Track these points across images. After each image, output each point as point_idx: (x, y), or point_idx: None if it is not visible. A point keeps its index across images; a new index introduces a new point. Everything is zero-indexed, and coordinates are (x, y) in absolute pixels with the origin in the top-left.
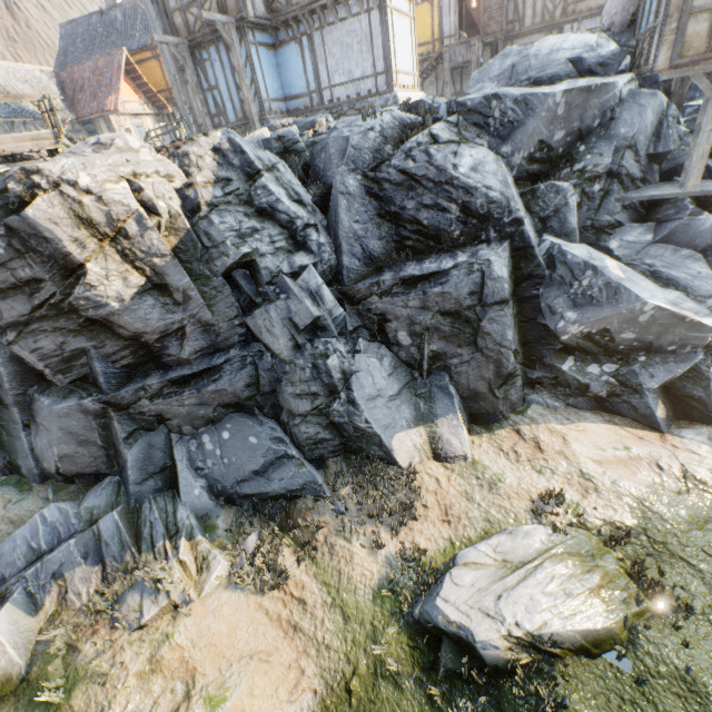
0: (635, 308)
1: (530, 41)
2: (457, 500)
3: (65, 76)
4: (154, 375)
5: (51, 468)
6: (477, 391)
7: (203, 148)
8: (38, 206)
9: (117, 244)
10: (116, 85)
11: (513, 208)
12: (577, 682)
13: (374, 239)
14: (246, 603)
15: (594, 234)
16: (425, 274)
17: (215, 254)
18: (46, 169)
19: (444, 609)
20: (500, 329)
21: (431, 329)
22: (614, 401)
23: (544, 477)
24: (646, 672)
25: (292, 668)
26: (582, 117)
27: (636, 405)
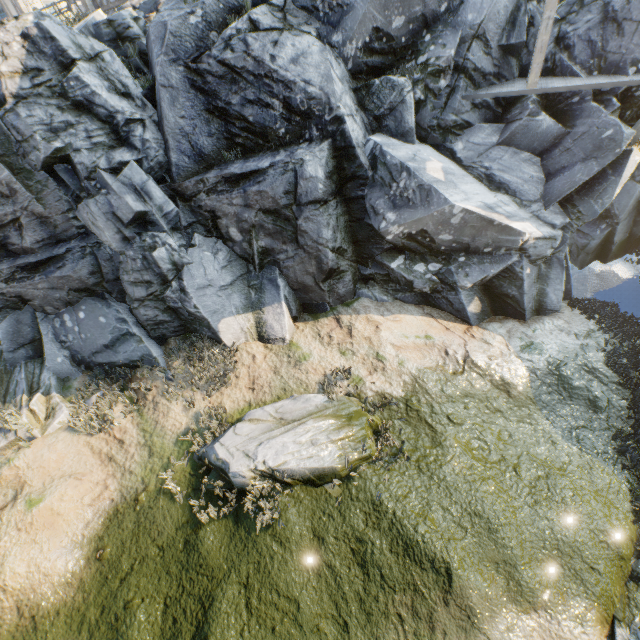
0: (445, 211)
1: None
2: (266, 373)
3: None
4: (5, 262)
5: None
6: (306, 284)
7: (10, 34)
8: None
9: None
10: None
11: (334, 105)
12: (297, 501)
13: (203, 136)
14: (77, 441)
15: (442, 134)
16: (245, 172)
17: (28, 148)
18: None
19: (218, 450)
20: (315, 228)
21: (256, 227)
22: (436, 296)
23: (345, 358)
24: (349, 497)
25: (99, 484)
26: None
27: (452, 301)
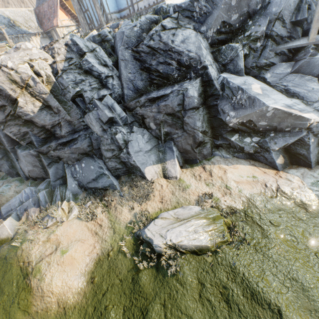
0: (263, 109)
1: None
2: (168, 194)
3: (38, 11)
4: (53, 141)
5: (27, 175)
6: (187, 149)
7: (60, 44)
8: None
9: (27, 90)
10: (56, 13)
11: (202, 61)
12: (188, 262)
13: (139, 81)
14: (81, 224)
15: (258, 70)
16: (158, 96)
17: (66, 92)
18: None
19: (146, 232)
20: (193, 121)
21: (163, 122)
22: (257, 155)
23: (208, 187)
24: (217, 262)
25: (91, 245)
26: (249, 4)
27: (267, 157)
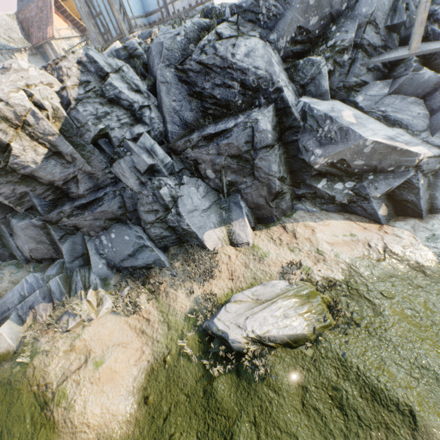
0: (360, 144)
1: None
2: (239, 267)
3: (21, 16)
4: (67, 204)
5: (28, 256)
6: (259, 204)
7: (70, 62)
8: None
9: (25, 130)
10: (50, 18)
11: (275, 81)
12: (281, 360)
13: (187, 111)
14: (119, 320)
15: (346, 92)
16: (217, 132)
17: (83, 131)
18: None
19: (217, 323)
20: (267, 164)
21: (225, 167)
22: (352, 205)
23: (294, 254)
24: (320, 356)
25: (138, 350)
26: (331, 3)
27: (366, 208)
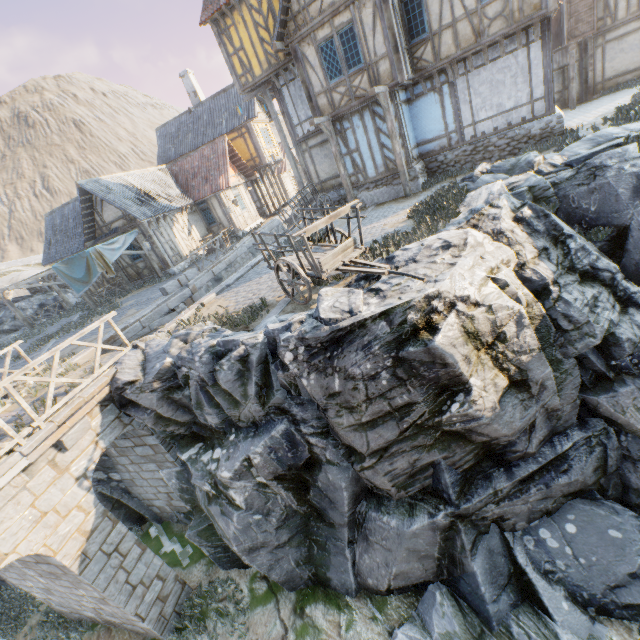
0: None
1: (624, 31)
2: None
3: (176, 169)
4: (496, 475)
5: (379, 586)
6: None
7: (506, 221)
8: (443, 333)
9: (492, 350)
10: (224, 166)
11: None
12: None
13: None
14: None
15: None
16: None
17: (574, 336)
18: (444, 291)
19: None
20: None
21: None
22: None
23: None
24: None
25: None
26: None
27: None
